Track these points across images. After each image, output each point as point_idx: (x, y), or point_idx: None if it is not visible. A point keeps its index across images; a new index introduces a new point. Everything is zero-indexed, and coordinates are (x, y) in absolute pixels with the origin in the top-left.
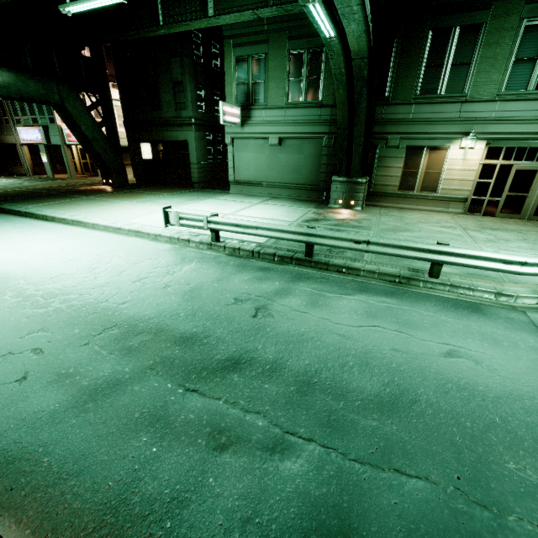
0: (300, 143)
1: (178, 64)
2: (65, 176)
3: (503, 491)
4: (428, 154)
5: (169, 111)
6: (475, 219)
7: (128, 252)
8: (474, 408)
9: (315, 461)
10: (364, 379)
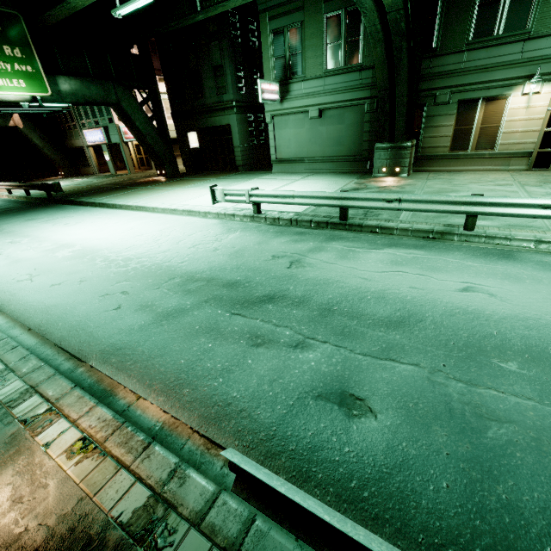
0: (341, 112)
1: (217, 47)
2: (125, 172)
3: (480, 373)
4: (484, 106)
5: (211, 97)
6: (540, 175)
7: (183, 227)
8: (475, 325)
9: (327, 354)
10: (378, 307)
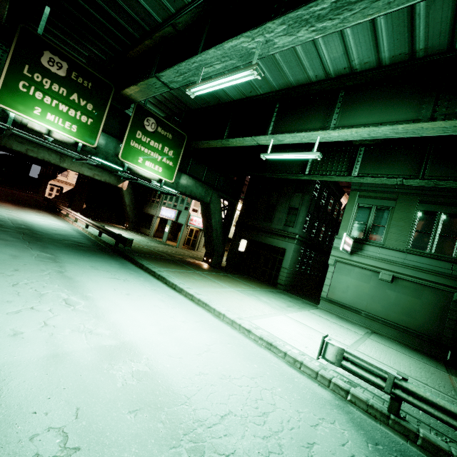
0: (418, 287)
1: (299, 197)
2: (173, 244)
3: None
4: None
5: (278, 224)
6: None
7: (283, 386)
8: None
9: None
10: None
